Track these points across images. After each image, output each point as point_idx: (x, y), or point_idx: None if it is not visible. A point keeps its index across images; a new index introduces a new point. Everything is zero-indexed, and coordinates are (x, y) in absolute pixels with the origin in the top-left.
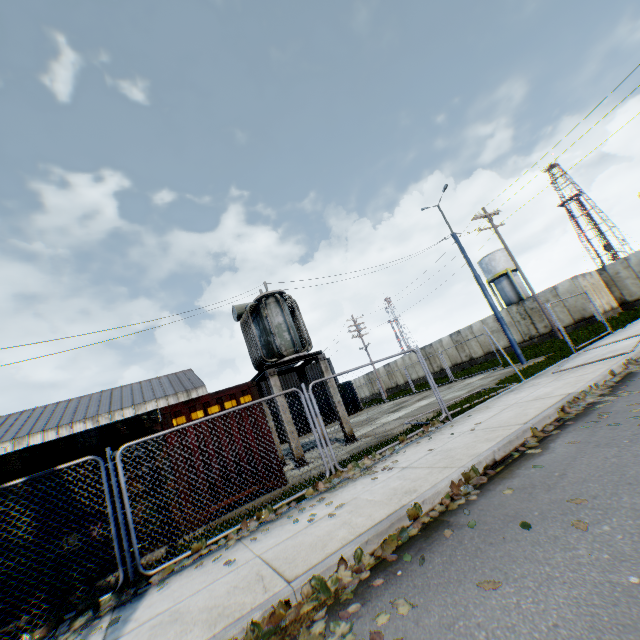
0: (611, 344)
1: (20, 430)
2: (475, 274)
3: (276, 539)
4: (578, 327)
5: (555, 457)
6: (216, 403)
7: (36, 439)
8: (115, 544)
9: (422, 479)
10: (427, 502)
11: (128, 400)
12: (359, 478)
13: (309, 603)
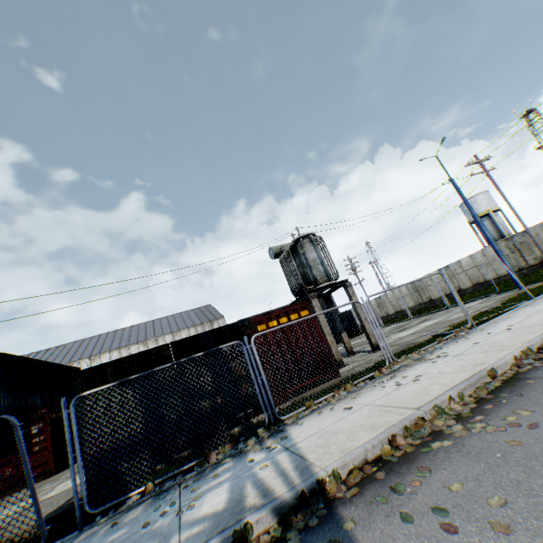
0: None
1: (93, 350)
2: (472, 213)
3: (374, 397)
4: None
5: None
6: (284, 315)
7: (105, 357)
8: (259, 398)
9: (483, 358)
10: (499, 368)
11: (166, 328)
12: (414, 365)
13: (437, 420)
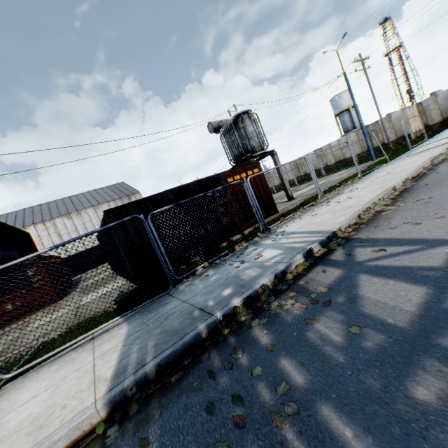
0: (433, 143)
1: (15, 224)
2: (354, 103)
3: (325, 210)
4: (398, 142)
5: (443, 169)
6: (244, 172)
7: (31, 229)
8: (256, 216)
9: (383, 185)
10: (396, 187)
11: (87, 203)
12: (336, 197)
13: (375, 208)
